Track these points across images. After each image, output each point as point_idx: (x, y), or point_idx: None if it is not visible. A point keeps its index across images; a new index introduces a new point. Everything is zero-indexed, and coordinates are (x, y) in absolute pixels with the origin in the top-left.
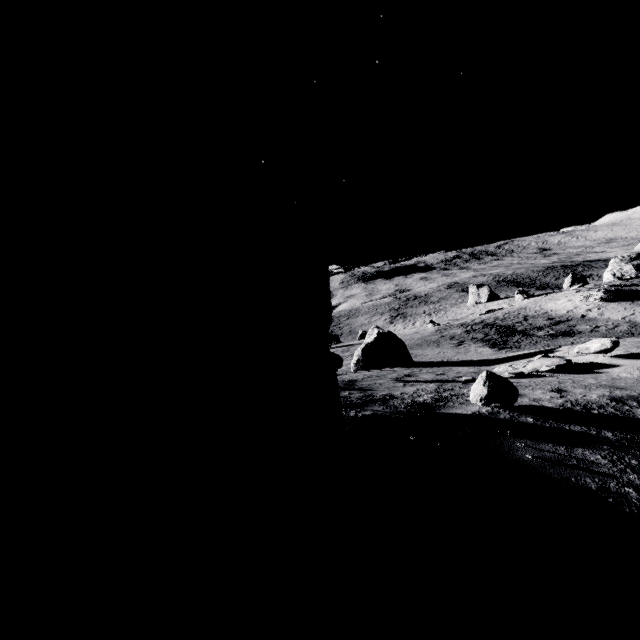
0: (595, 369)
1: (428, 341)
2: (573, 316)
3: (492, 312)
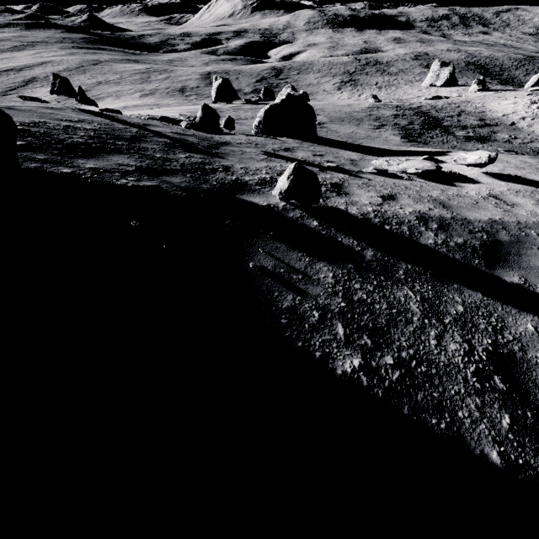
0: (456, 181)
1: (352, 117)
2: (504, 122)
3: (437, 99)
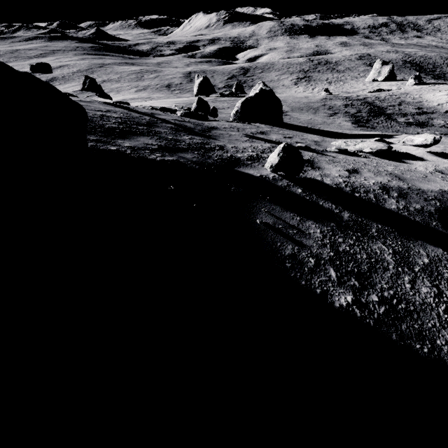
0: (405, 159)
1: (310, 107)
2: (439, 110)
3: (379, 92)
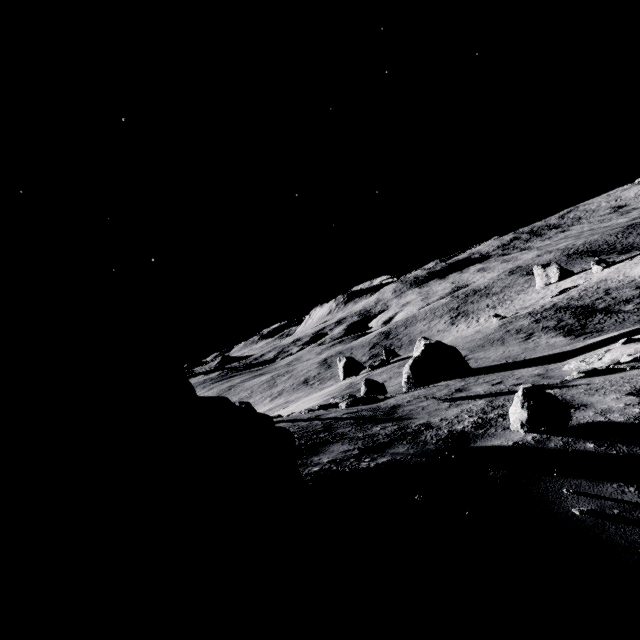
0: None
1: (491, 340)
2: None
3: (565, 292)
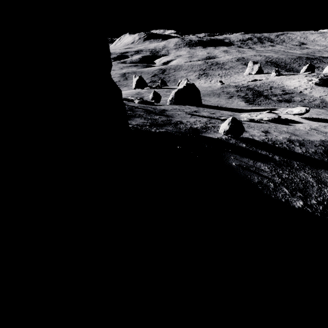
0: (290, 123)
1: (214, 93)
2: (296, 91)
3: (255, 81)
